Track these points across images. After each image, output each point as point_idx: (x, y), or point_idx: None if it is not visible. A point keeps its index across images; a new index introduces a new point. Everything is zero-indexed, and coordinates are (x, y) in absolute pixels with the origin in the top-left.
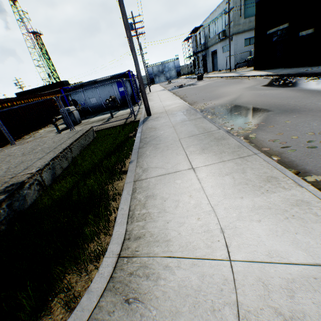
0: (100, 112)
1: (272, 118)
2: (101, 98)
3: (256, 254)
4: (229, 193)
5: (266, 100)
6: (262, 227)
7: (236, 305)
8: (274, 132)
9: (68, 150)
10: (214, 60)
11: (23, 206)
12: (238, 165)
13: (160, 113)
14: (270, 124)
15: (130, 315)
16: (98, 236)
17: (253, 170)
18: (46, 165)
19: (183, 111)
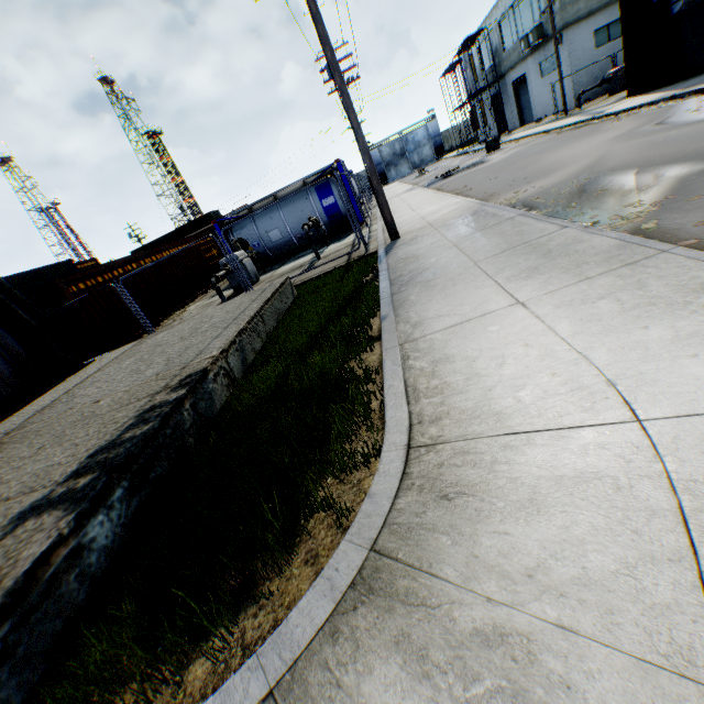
0: (289, 256)
1: (695, 182)
2: (289, 227)
3: (694, 405)
4: (613, 325)
5: (672, 150)
6: (701, 364)
7: (664, 477)
8: (703, 208)
9: (258, 319)
10: (521, 101)
11: (210, 410)
12: (625, 278)
13: (419, 229)
14: (691, 195)
15: (456, 513)
16: (358, 431)
17: (663, 280)
18: (231, 344)
19: (469, 215)
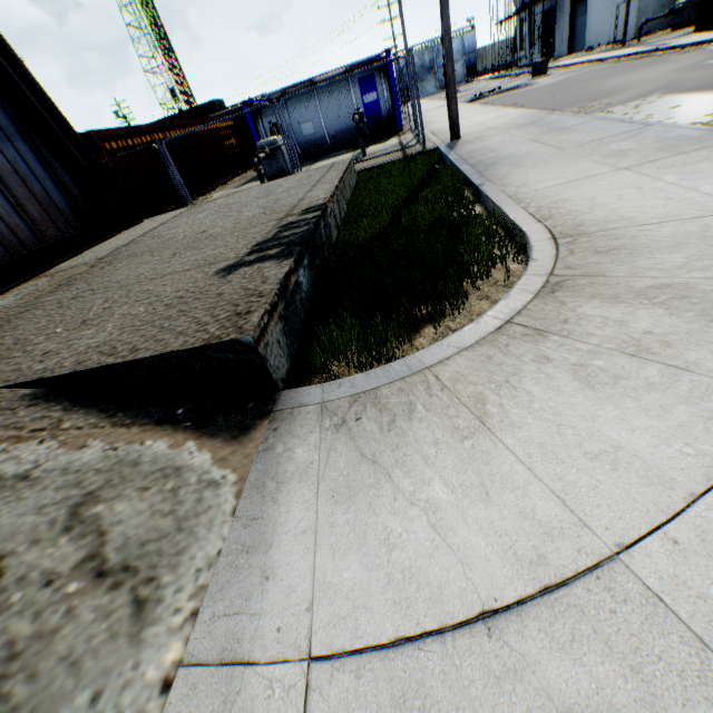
0: (318, 156)
1: None
2: (324, 122)
3: None
4: (712, 174)
5: None
6: None
7: None
8: None
9: (342, 184)
10: (576, 23)
11: (331, 239)
12: None
13: (480, 132)
14: None
15: (612, 256)
16: (494, 241)
17: None
18: (333, 194)
19: (538, 121)
